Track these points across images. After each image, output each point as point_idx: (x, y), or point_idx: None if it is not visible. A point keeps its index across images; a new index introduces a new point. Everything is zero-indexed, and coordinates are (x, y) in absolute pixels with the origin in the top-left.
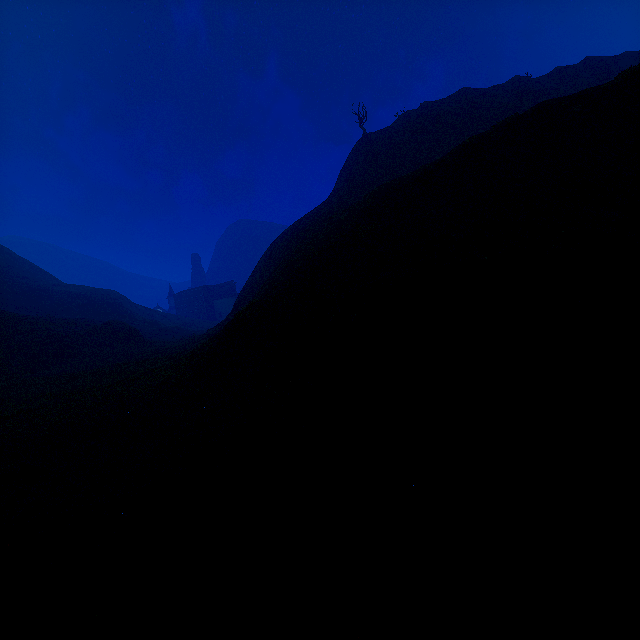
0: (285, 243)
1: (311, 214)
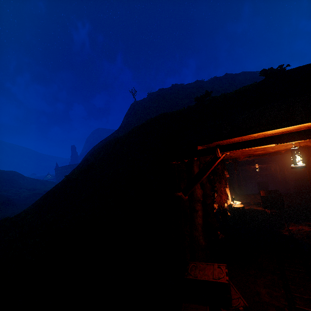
0: (89, 154)
1: (104, 139)
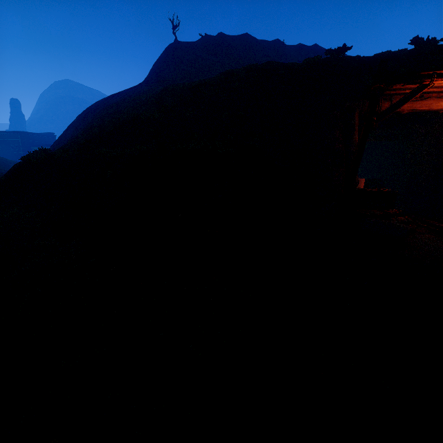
0: (98, 110)
1: (124, 92)
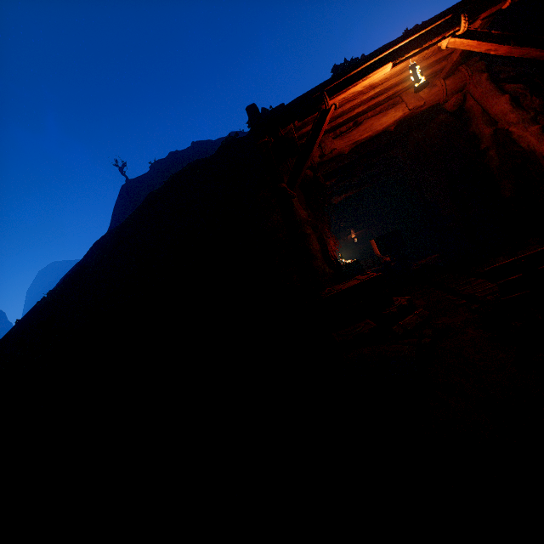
0: None
1: None
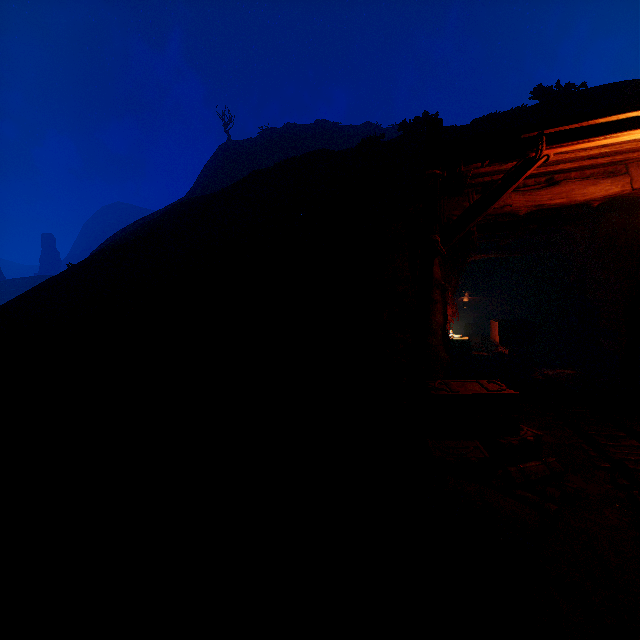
0: None
1: (152, 214)
